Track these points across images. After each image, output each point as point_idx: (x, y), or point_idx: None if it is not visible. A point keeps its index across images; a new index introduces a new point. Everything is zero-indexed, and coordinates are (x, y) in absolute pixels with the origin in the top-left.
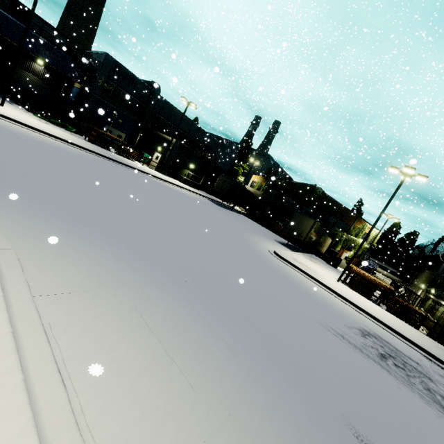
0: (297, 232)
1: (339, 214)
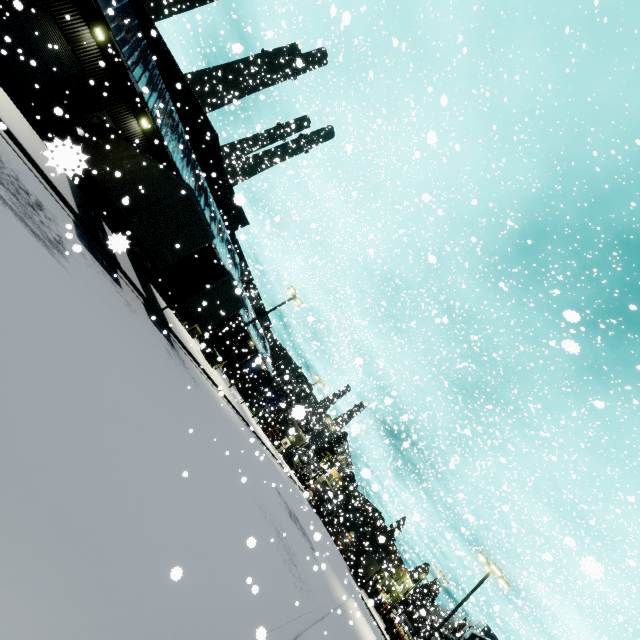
0: (365, 571)
1: (390, 552)
